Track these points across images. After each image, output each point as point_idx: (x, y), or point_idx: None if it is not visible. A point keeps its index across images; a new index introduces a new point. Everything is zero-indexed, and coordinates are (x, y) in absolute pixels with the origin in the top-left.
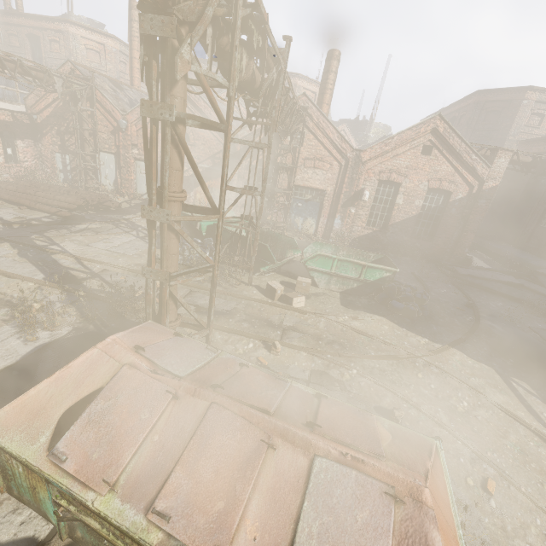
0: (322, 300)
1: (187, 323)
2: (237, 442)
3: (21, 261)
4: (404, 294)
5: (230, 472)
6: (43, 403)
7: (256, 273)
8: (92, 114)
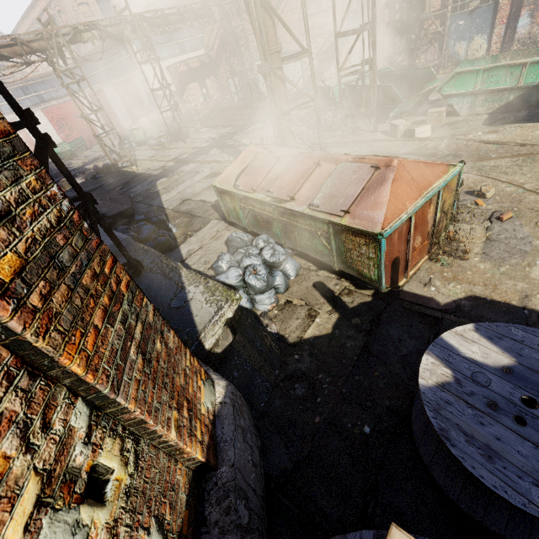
0: (457, 126)
1: None
2: (302, 167)
3: (223, 155)
4: None
5: (298, 176)
6: (230, 174)
7: (386, 121)
8: (243, 28)
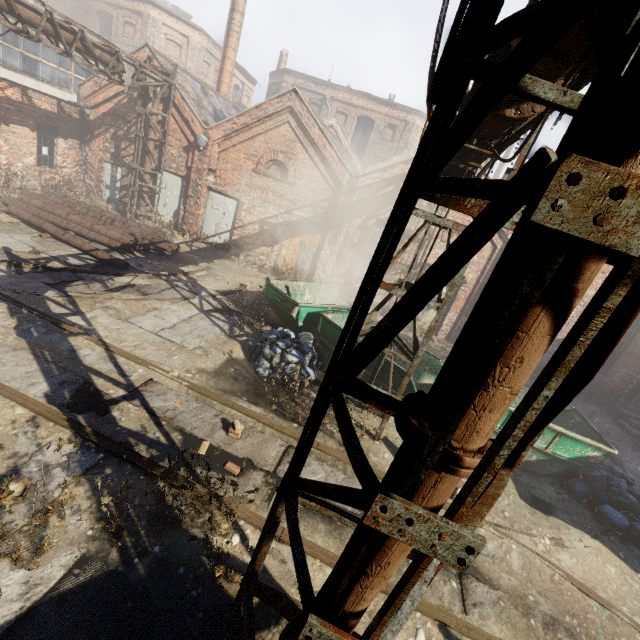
0: None
1: None
2: None
3: (17, 347)
4: (626, 497)
5: None
6: None
7: None
8: (163, 121)
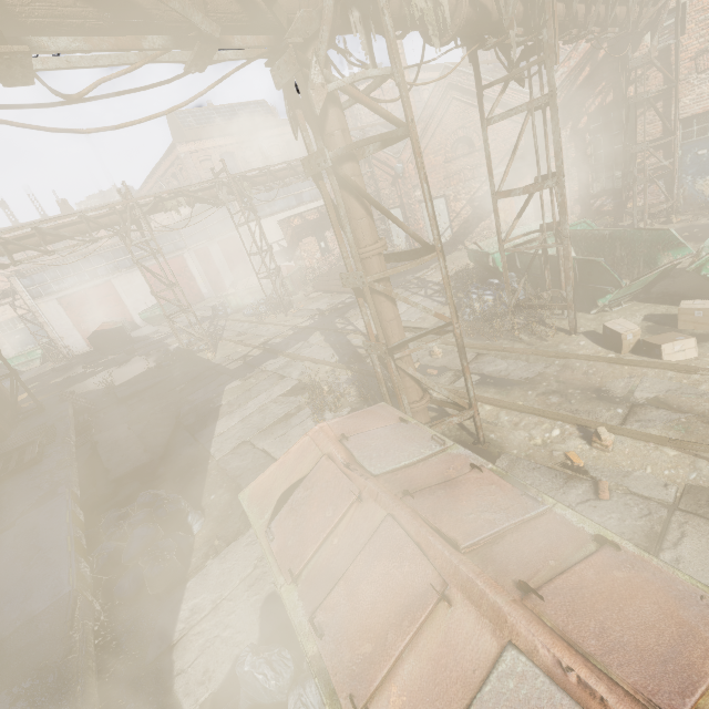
0: None
1: (445, 402)
2: (403, 575)
3: (325, 346)
4: None
5: (387, 611)
6: (271, 484)
7: (591, 310)
8: (372, 175)
